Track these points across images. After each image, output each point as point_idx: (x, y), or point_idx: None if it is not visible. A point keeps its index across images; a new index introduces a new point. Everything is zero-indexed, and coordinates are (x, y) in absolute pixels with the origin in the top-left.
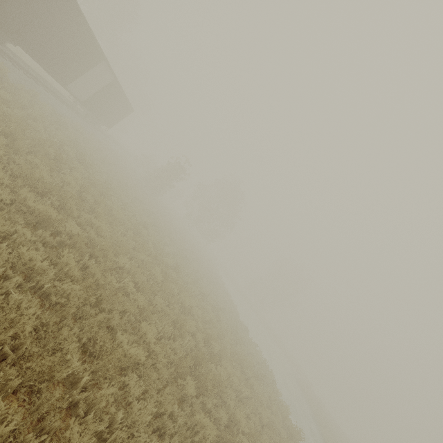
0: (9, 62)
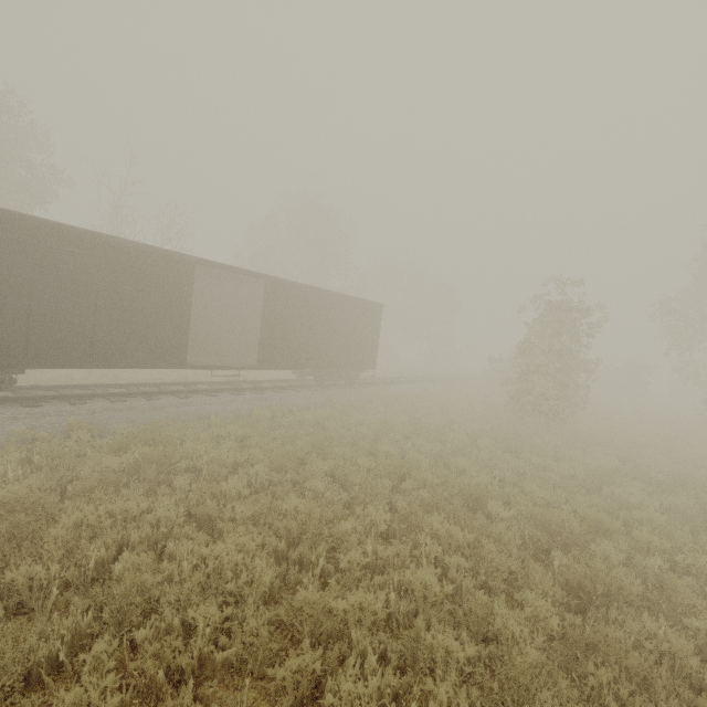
0: (54, 406)
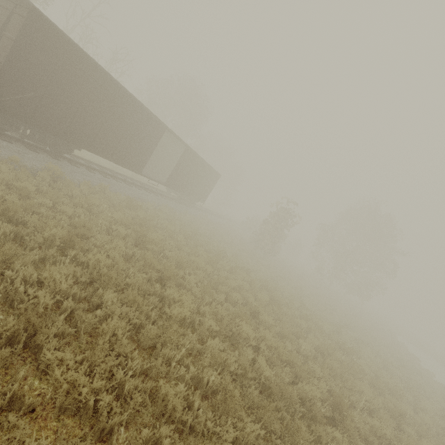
0: (83, 169)
